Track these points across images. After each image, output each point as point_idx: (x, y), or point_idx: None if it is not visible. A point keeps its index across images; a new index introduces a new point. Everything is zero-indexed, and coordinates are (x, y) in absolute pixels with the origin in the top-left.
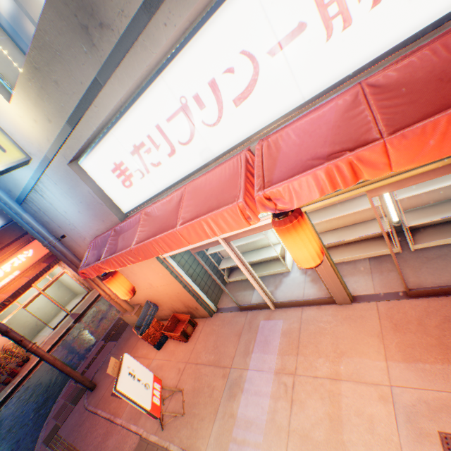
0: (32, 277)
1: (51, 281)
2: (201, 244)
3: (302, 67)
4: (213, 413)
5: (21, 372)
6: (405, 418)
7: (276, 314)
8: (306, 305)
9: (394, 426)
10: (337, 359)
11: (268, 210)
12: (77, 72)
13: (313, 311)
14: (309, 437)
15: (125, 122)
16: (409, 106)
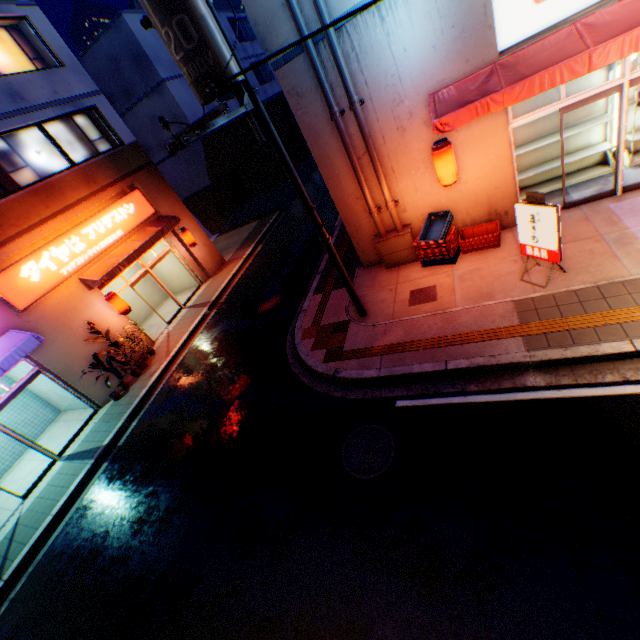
0: (142, 242)
1: (157, 258)
2: (585, 99)
3: None
4: (609, 258)
5: (154, 363)
6: None
7: (627, 196)
8: None
9: None
10: None
11: None
12: None
13: None
14: None
15: None
16: None
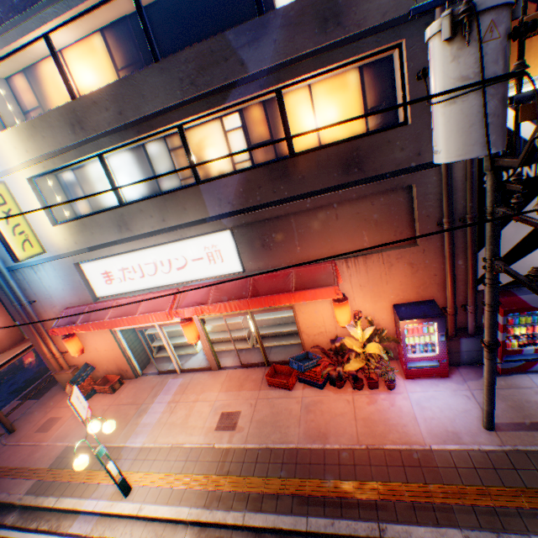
0: None
1: None
2: (145, 325)
3: (202, 268)
4: (125, 425)
5: None
6: (214, 410)
7: (180, 375)
8: (199, 371)
9: (209, 413)
10: (201, 393)
11: (177, 316)
12: (108, 235)
13: (200, 373)
14: (174, 423)
15: (122, 257)
16: (219, 297)
